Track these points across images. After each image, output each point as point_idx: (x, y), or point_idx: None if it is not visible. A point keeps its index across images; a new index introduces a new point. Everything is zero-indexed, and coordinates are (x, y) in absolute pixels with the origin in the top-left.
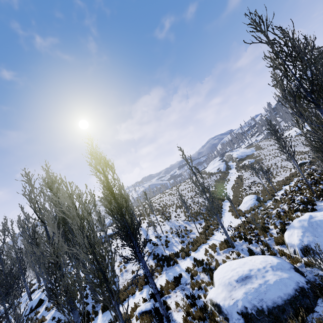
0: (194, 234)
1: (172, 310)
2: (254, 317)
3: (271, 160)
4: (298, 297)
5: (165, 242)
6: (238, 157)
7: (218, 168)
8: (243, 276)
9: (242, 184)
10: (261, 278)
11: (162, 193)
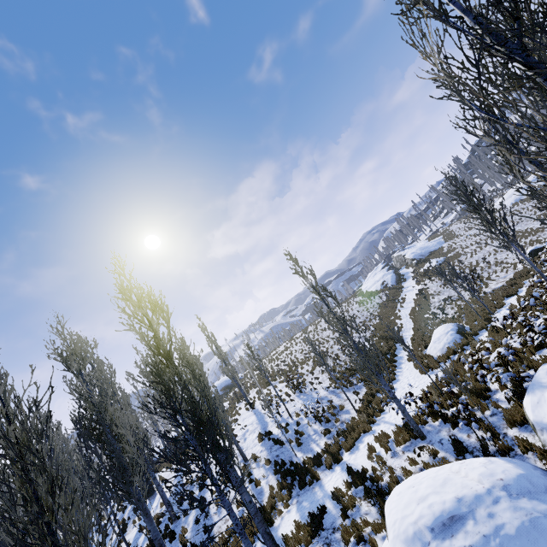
0: (347, 413)
1: None
2: None
3: (475, 253)
4: None
5: (296, 435)
6: (416, 258)
7: (383, 282)
8: (444, 517)
9: (428, 306)
10: (485, 521)
11: (291, 340)
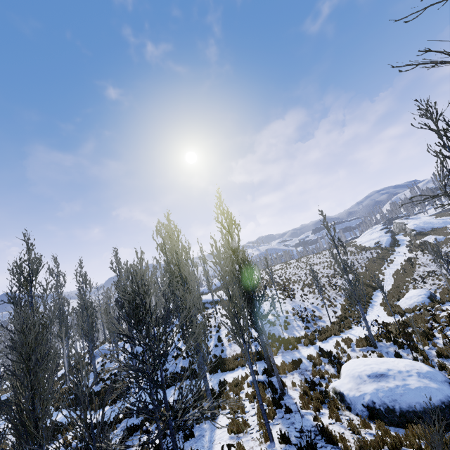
0: (323, 322)
1: (287, 387)
2: (381, 413)
3: None
4: (443, 410)
5: (284, 323)
6: (417, 229)
7: (377, 242)
8: (378, 373)
9: (412, 272)
10: (400, 380)
11: (285, 263)
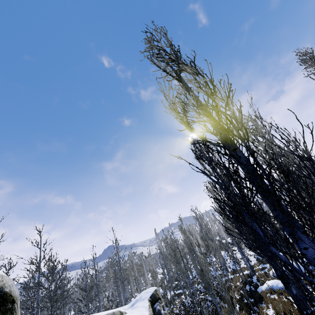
0: None
1: (256, 274)
2: None
3: None
4: None
5: None
6: None
7: None
8: None
9: None
10: None
11: None
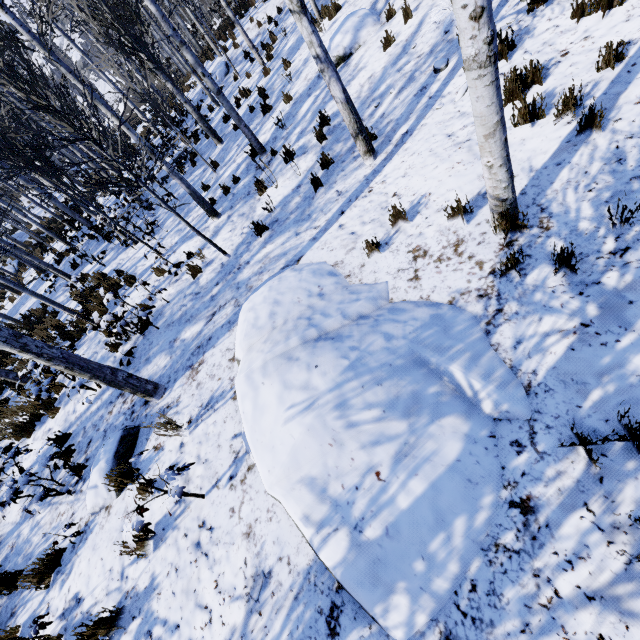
0: None
1: None
2: None
3: None
4: None
5: None
6: None
7: None
8: None
9: None
10: None
11: None
